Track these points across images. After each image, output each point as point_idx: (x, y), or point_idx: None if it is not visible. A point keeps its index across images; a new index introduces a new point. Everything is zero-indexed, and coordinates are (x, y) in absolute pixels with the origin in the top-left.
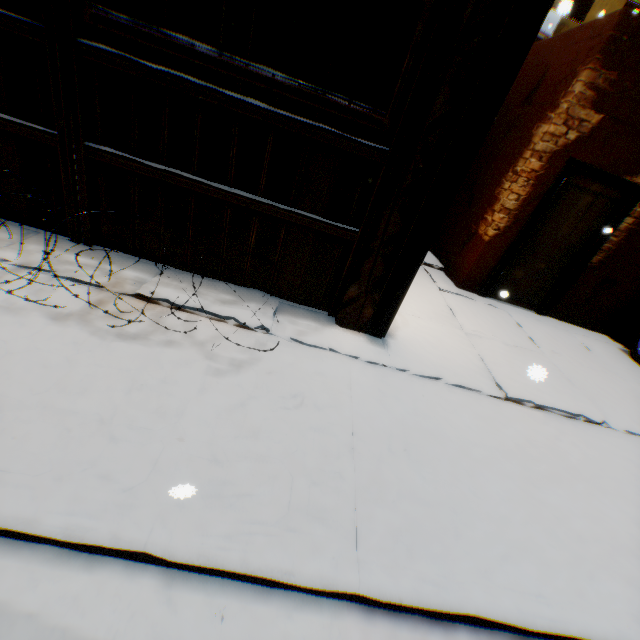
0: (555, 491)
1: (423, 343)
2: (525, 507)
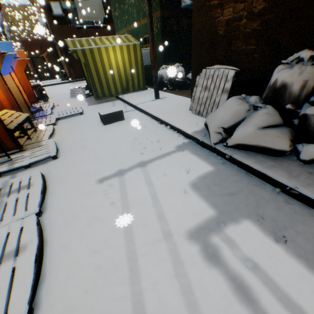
0: None
1: None
2: None
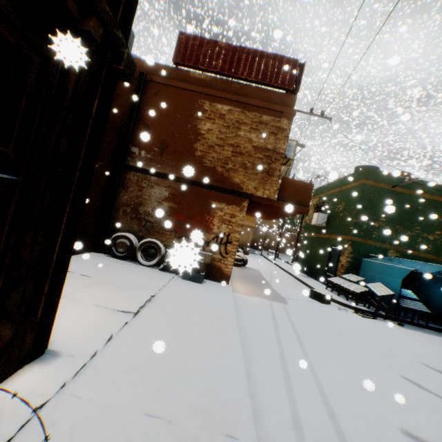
0: (192, 331)
1: (67, 326)
2: (201, 346)
